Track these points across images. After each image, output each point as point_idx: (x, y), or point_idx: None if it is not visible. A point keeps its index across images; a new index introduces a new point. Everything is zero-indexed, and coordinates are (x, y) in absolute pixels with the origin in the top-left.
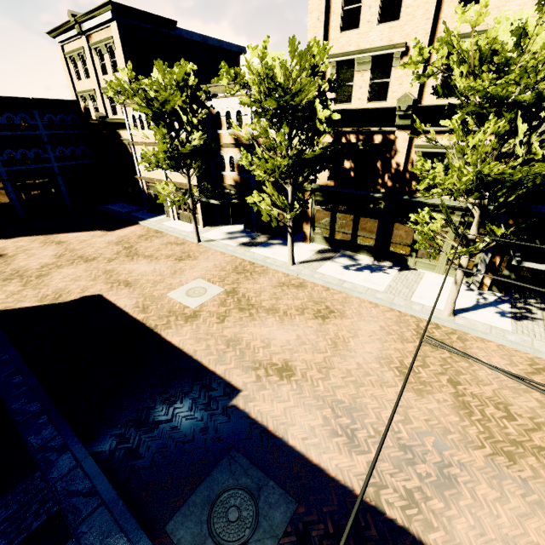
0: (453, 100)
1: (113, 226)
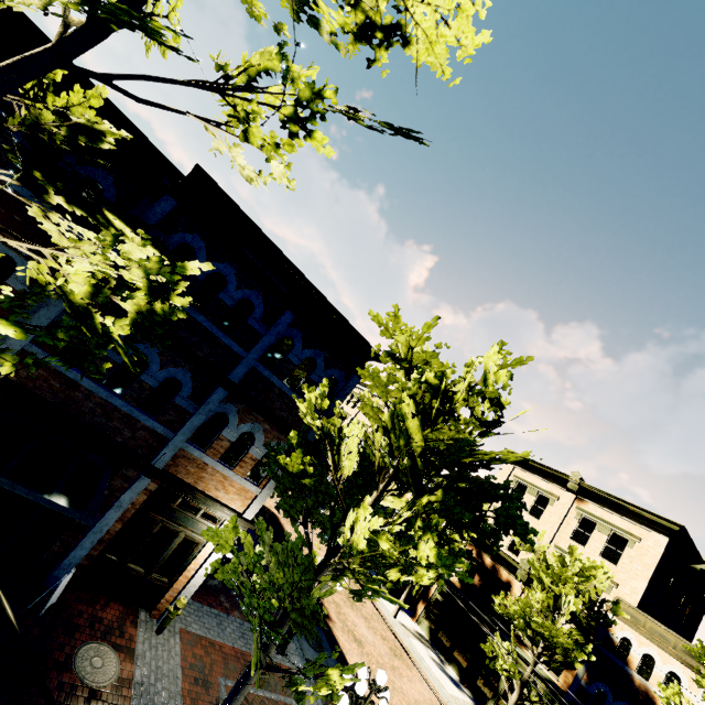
0: None
1: None
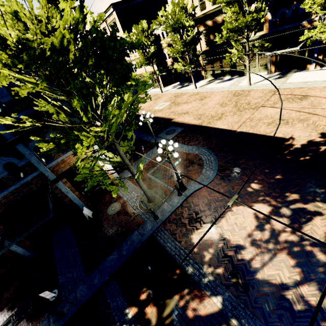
0: None
1: None
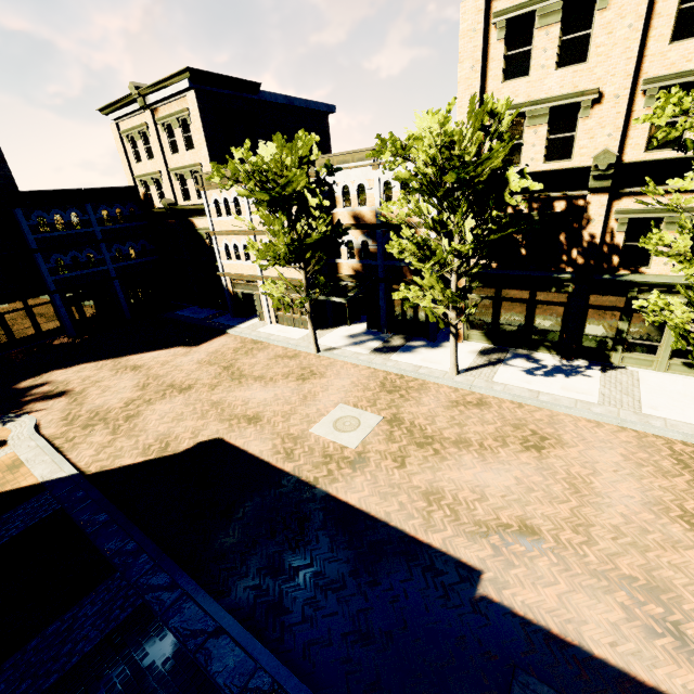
0: (669, 153)
1: (195, 338)
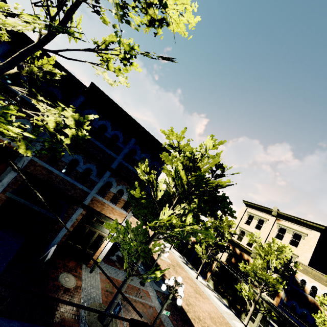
0: None
1: None
